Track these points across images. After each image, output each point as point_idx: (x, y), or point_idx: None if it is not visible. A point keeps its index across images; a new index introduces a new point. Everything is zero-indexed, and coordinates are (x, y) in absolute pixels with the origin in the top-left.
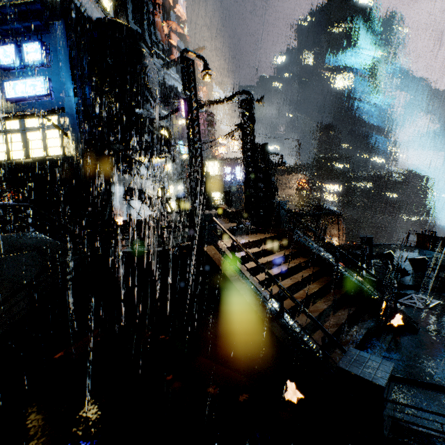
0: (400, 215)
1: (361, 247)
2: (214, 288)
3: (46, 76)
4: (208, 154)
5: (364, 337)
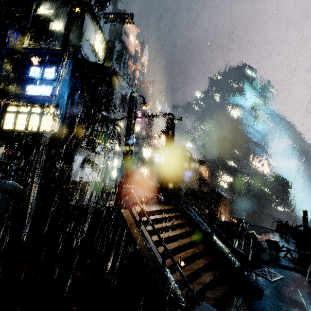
0: (272, 205)
1: (237, 225)
2: (122, 240)
3: (54, 86)
4: (145, 143)
5: (222, 296)
